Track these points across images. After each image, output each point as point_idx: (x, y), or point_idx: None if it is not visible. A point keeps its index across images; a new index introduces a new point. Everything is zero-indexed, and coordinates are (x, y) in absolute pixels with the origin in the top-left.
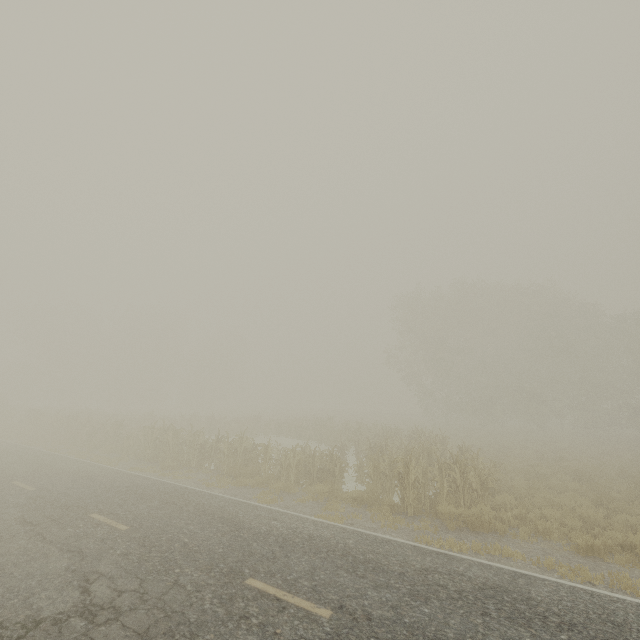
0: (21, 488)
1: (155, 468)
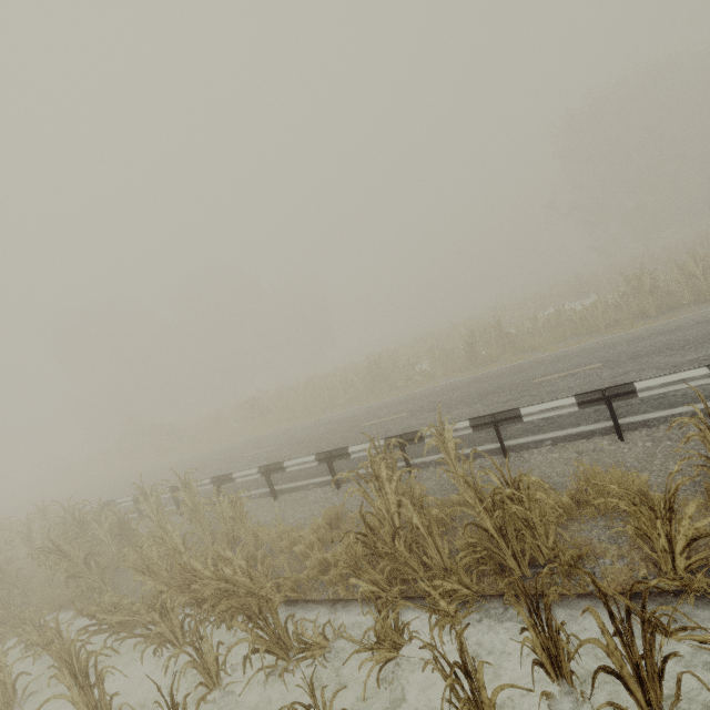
0: None
1: None
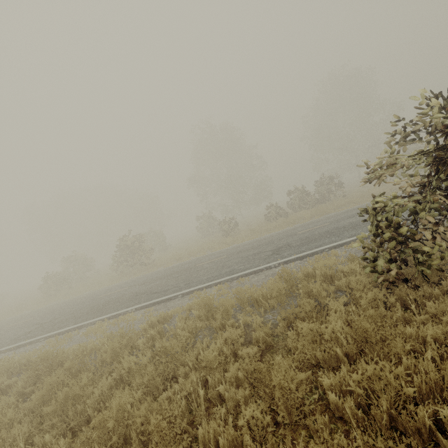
0: None
1: None
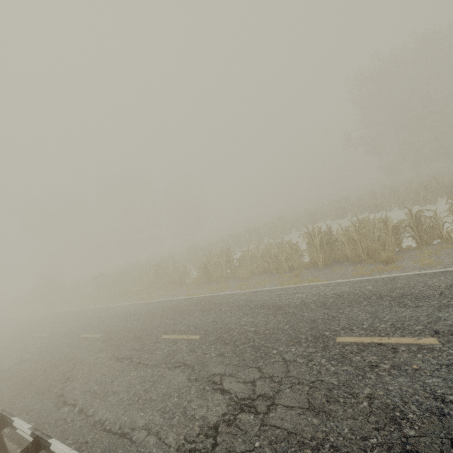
0: (407, 346)
1: (366, 267)
